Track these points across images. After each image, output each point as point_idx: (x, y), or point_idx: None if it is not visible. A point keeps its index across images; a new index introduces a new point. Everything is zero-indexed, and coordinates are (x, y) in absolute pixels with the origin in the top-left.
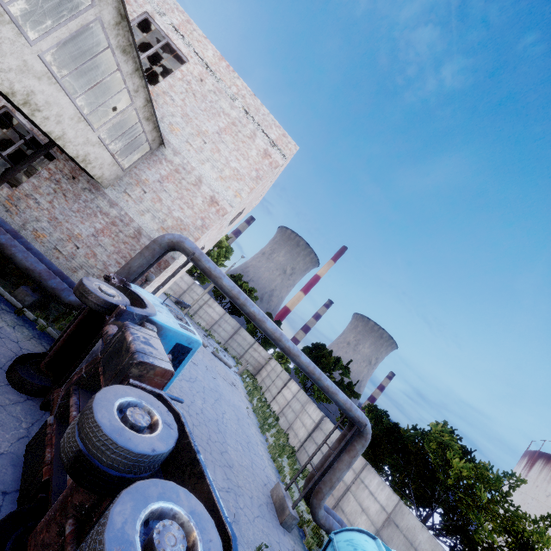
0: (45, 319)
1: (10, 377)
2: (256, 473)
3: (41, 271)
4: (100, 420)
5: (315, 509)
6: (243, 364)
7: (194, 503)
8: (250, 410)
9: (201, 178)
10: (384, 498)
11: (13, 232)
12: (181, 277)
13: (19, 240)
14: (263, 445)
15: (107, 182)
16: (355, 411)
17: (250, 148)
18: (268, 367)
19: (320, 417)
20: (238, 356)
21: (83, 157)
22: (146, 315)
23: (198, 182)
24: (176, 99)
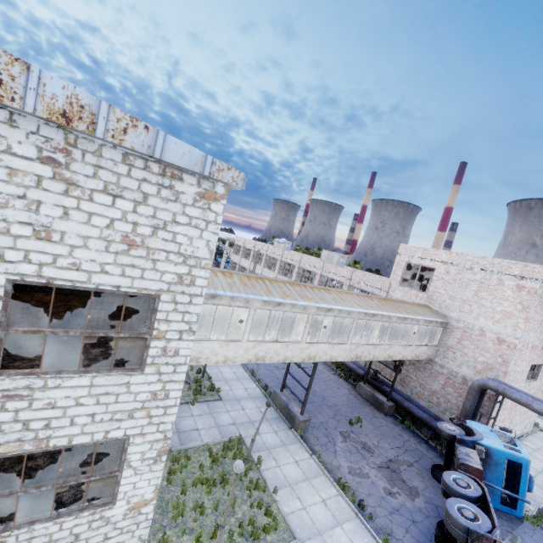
0: (440, 446)
1: (432, 475)
2: None
3: (426, 418)
4: (445, 479)
5: None
6: None
7: (481, 512)
8: None
9: (481, 329)
10: None
11: (408, 398)
12: None
13: (412, 402)
14: None
15: (432, 356)
16: None
17: (503, 291)
18: None
19: None
20: None
21: (414, 356)
22: (474, 440)
23: (481, 332)
24: (440, 291)
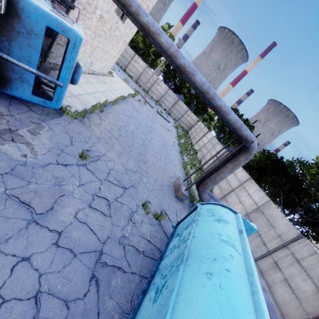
0: None
1: None
2: (166, 170)
3: None
4: None
5: (201, 193)
6: (180, 124)
7: None
8: (176, 143)
9: None
10: (257, 197)
11: None
12: (138, 63)
13: None
14: (179, 161)
15: None
16: (244, 131)
17: None
18: (196, 126)
19: (223, 151)
20: (177, 119)
21: None
22: None
23: None
24: None
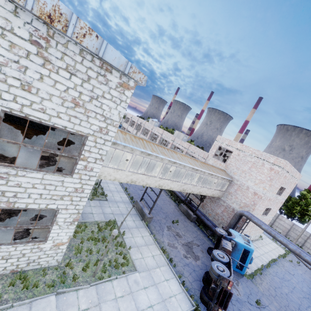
0: (214, 239)
1: (207, 251)
2: None
3: (210, 225)
4: (213, 253)
5: None
6: None
7: (226, 269)
8: None
9: (248, 186)
10: None
11: (204, 215)
12: (283, 221)
13: (205, 217)
14: None
15: (221, 196)
16: None
17: (263, 169)
18: None
19: None
20: None
21: (212, 194)
22: (231, 238)
23: (247, 188)
24: (232, 164)
